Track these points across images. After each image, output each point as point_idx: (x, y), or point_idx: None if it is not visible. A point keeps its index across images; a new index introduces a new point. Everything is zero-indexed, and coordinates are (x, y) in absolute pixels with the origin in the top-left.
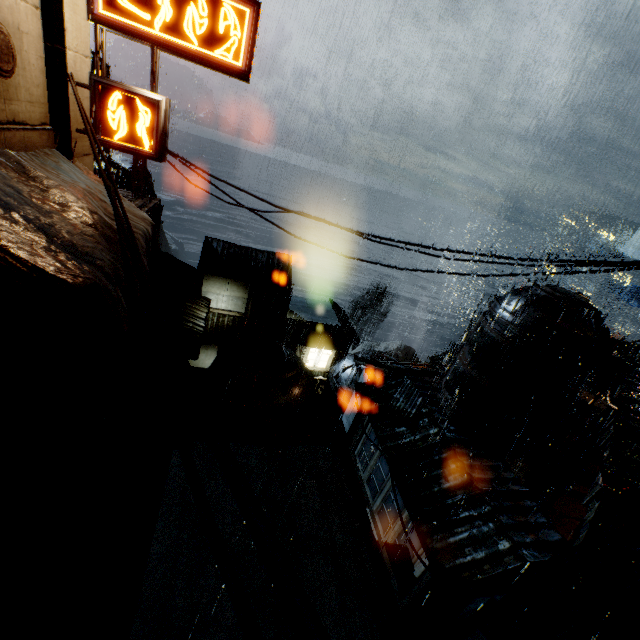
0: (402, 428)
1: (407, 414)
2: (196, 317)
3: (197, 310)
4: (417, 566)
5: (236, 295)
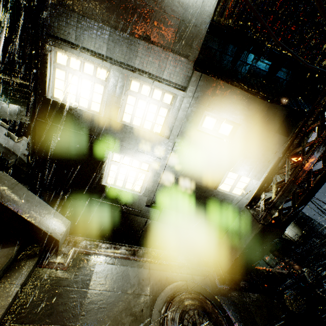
0: None
1: None
2: None
3: None
4: None
5: (295, 231)
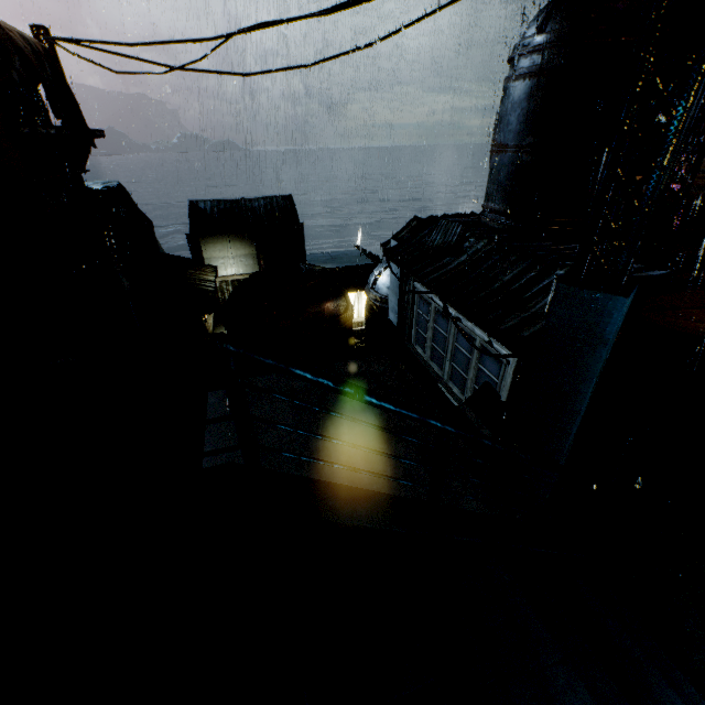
0: (445, 259)
1: (447, 244)
2: (203, 281)
3: (203, 275)
4: (503, 391)
5: (243, 253)
